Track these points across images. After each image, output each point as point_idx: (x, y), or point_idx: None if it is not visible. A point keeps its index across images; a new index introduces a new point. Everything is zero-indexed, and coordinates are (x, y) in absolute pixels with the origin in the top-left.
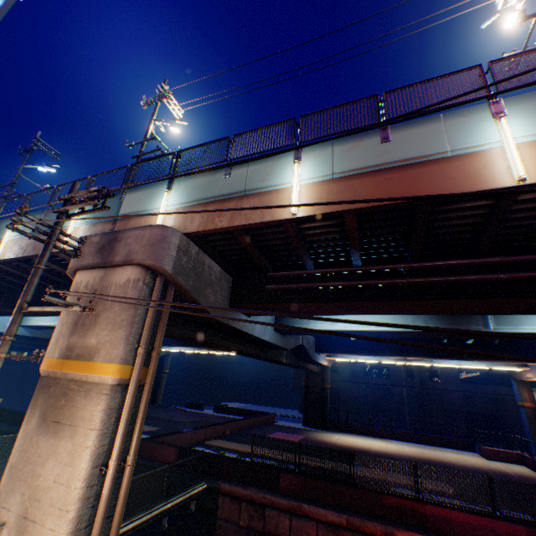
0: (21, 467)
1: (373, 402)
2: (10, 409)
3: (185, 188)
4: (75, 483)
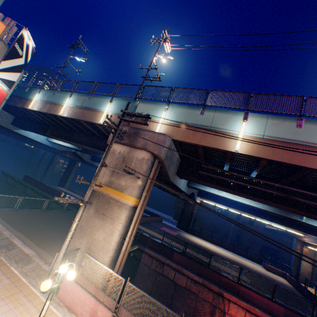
0: (86, 228)
1: (214, 225)
2: (41, 182)
3: (175, 112)
4: (113, 243)
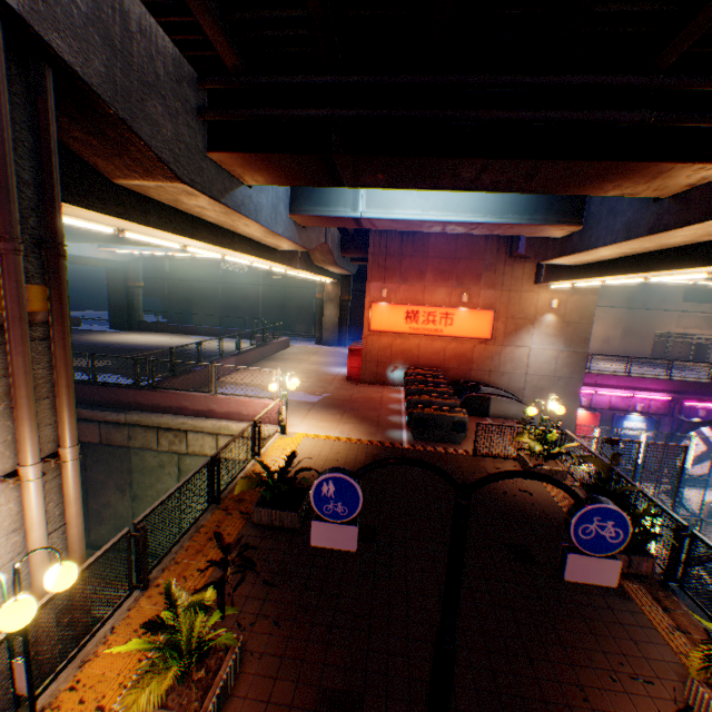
0: None
1: (230, 304)
2: None
3: None
4: None
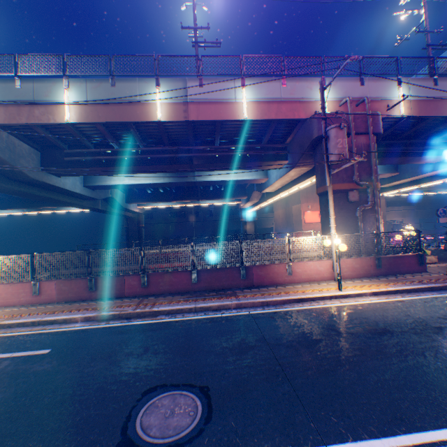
0: None
1: (176, 233)
2: None
3: None
4: None
